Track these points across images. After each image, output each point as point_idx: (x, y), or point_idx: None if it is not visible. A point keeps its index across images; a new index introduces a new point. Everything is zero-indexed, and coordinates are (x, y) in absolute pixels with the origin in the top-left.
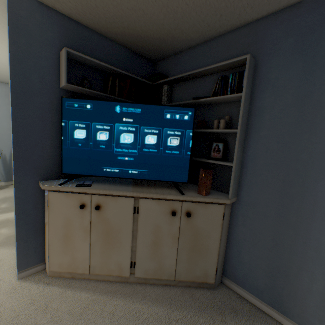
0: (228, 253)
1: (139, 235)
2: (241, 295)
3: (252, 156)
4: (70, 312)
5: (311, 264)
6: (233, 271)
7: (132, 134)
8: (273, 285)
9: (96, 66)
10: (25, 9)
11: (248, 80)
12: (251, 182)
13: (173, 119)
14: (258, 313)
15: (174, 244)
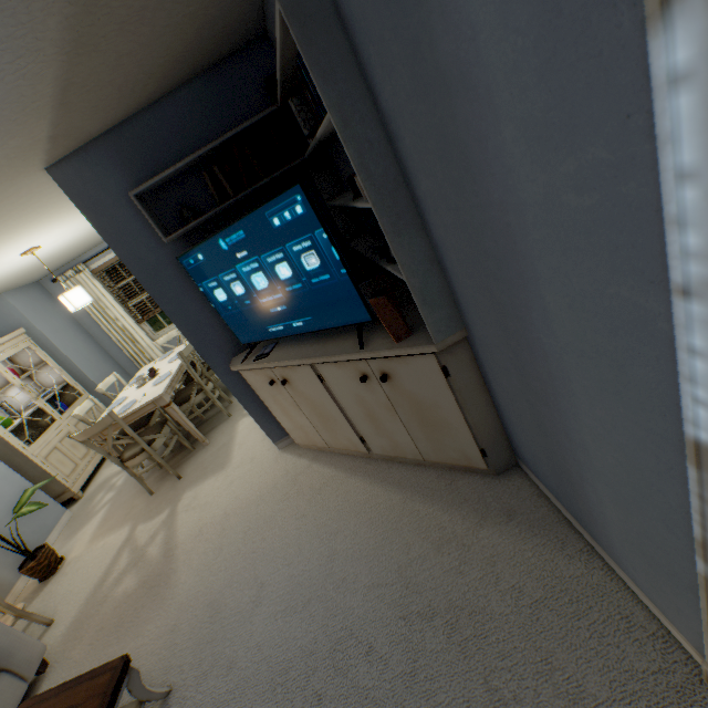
0: (504, 425)
1: (346, 408)
2: (543, 493)
3: (439, 242)
4: (312, 486)
5: (589, 475)
6: (521, 454)
7: (261, 273)
8: (565, 491)
9: (180, 171)
10: (76, 180)
11: (320, 67)
12: (463, 300)
13: (285, 223)
14: (556, 526)
15: (395, 417)
